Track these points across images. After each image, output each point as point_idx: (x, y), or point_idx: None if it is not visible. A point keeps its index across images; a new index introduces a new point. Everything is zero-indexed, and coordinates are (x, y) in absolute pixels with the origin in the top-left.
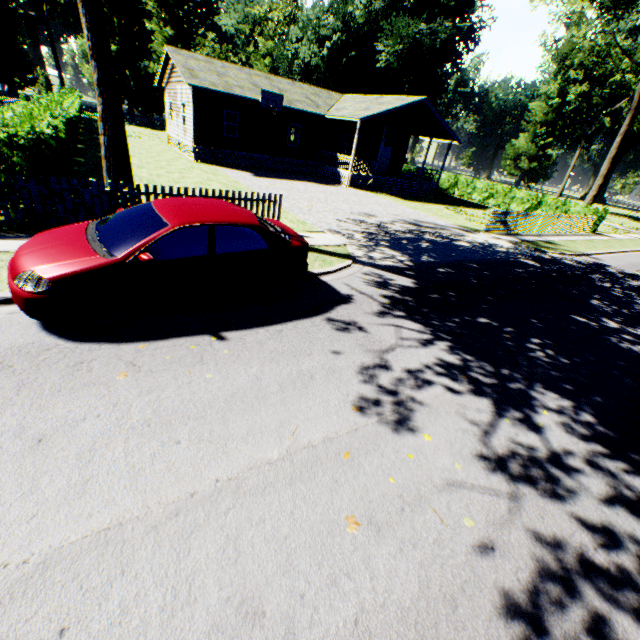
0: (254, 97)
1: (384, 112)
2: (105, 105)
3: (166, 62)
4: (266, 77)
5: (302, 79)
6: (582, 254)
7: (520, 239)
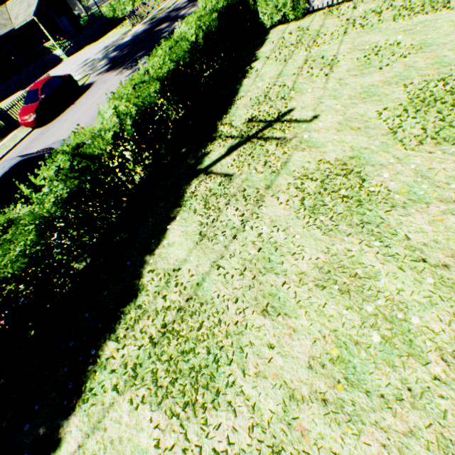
0: None
1: (39, 1)
2: None
3: None
4: None
5: None
6: (171, 6)
7: (147, 19)
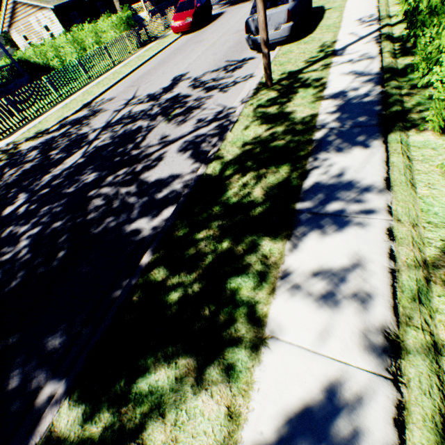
0: None
1: None
2: (120, 1)
3: (5, 9)
4: None
5: None
6: None
7: None
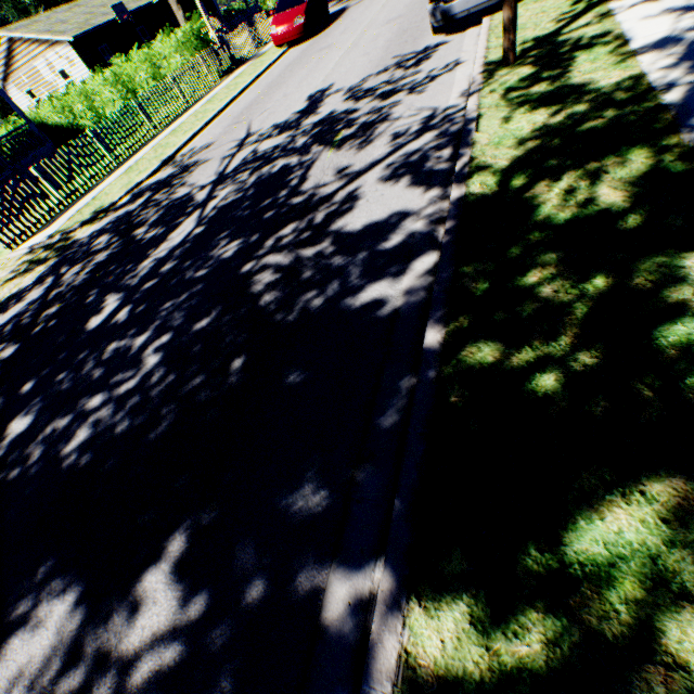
0: (108, 20)
1: None
2: (183, 8)
3: None
4: (75, 6)
5: (44, 10)
6: None
7: None
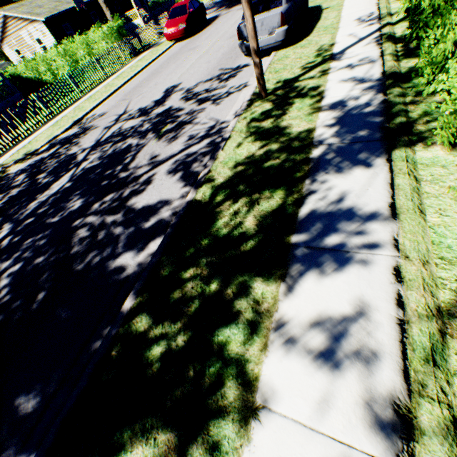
0: (70, 7)
1: None
2: (110, 10)
3: None
4: None
5: None
6: None
7: None
